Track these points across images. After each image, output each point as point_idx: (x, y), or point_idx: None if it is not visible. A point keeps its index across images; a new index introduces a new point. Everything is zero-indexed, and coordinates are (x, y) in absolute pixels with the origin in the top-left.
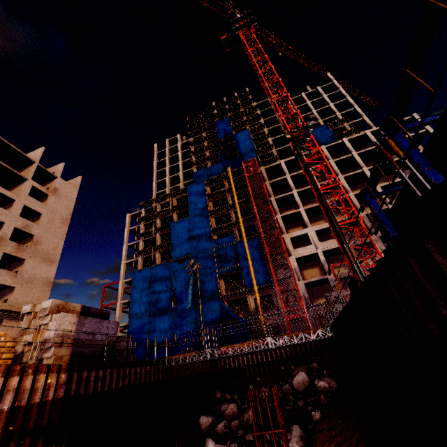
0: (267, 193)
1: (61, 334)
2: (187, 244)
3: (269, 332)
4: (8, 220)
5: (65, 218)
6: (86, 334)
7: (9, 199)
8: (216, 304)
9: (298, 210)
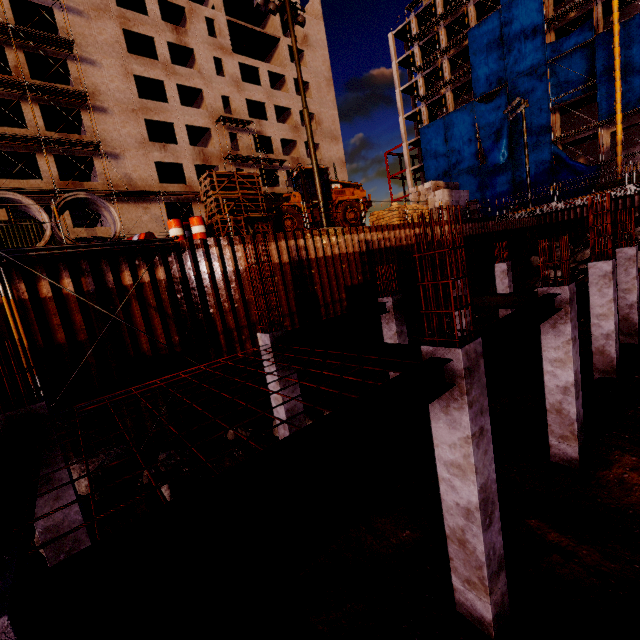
0: None
1: (444, 203)
2: (498, 65)
3: (630, 180)
4: (291, 105)
5: (327, 77)
6: (455, 202)
7: (278, 76)
8: (544, 152)
9: None
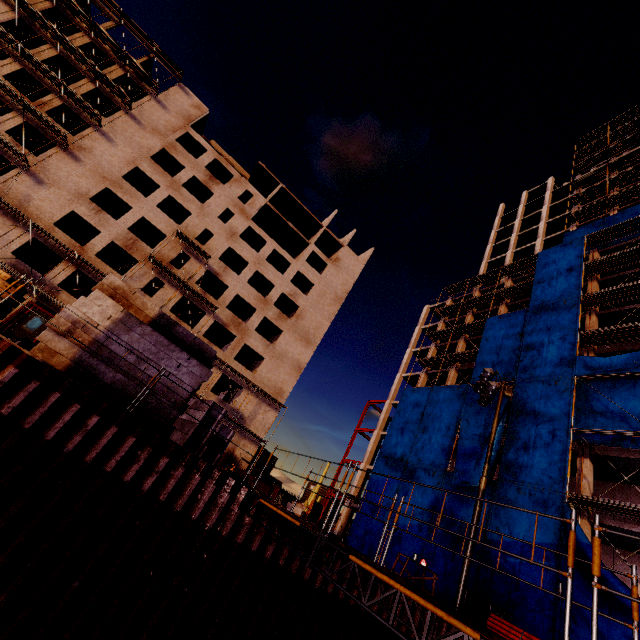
0: None
1: (76, 318)
2: (509, 358)
3: None
4: (278, 283)
5: (339, 295)
6: (126, 350)
7: (288, 263)
8: (548, 508)
9: None
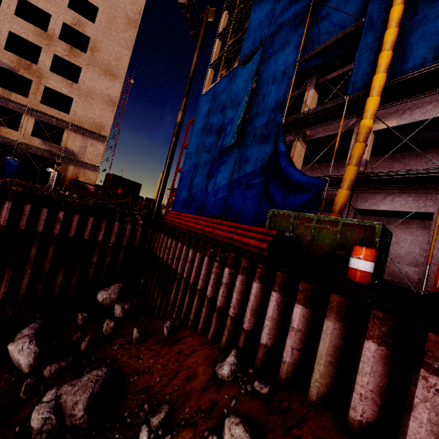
0: None
1: None
2: (267, 18)
3: None
4: (54, 12)
5: (131, 18)
6: None
7: None
8: (269, 139)
9: None
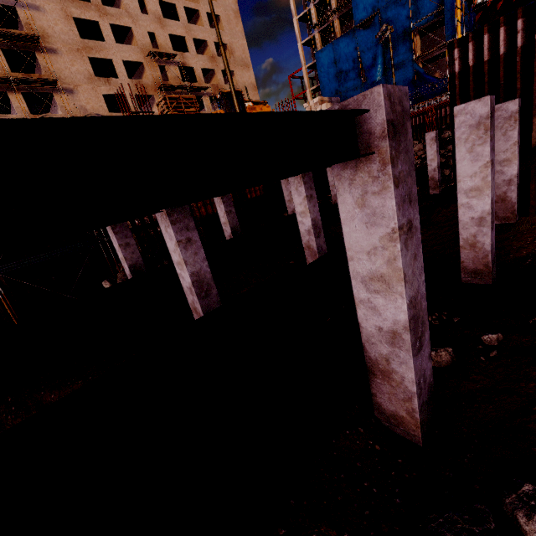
0: None
1: None
2: None
3: None
4: (207, 37)
5: (234, 10)
6: None
7: (193, 11)
8: (408, 69)
9: None
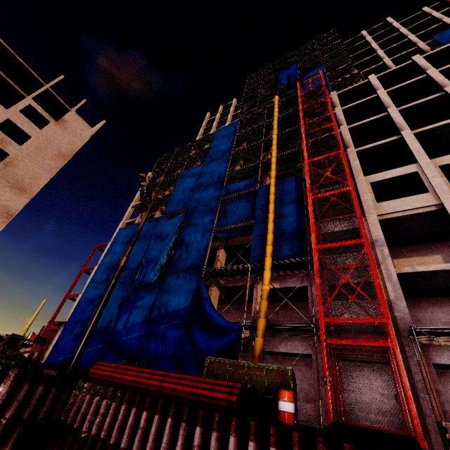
0: (330, 106)
1: None
2: (189, 194)
3: None
4: None
5: (64, 152)
6: None
7: None
8: (191, 283)
9: (397, 137)
